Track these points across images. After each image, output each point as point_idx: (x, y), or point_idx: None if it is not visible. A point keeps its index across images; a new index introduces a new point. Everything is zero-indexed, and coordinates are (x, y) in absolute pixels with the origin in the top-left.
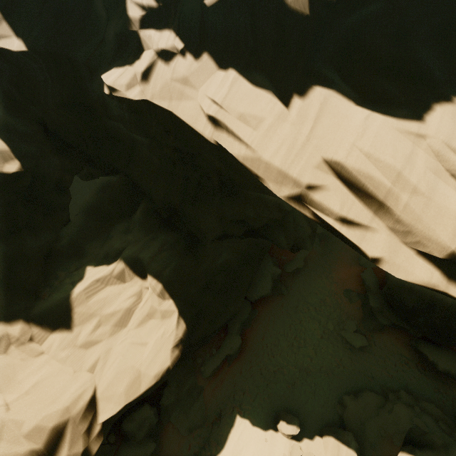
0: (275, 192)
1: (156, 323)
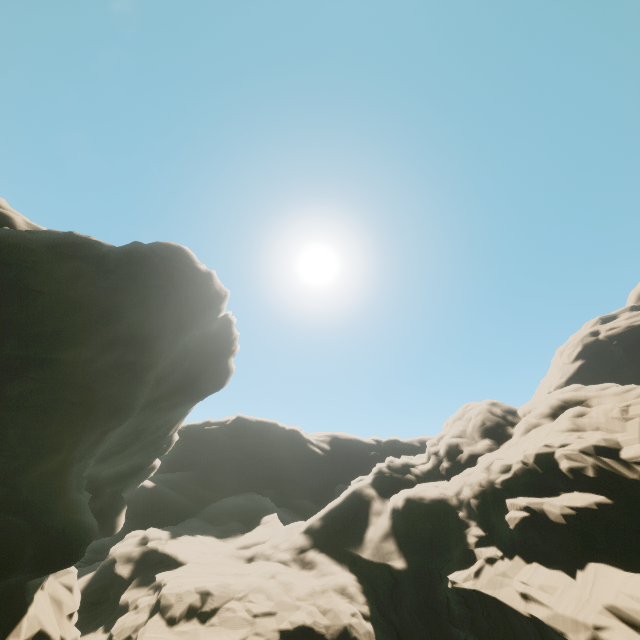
0: None
1: None
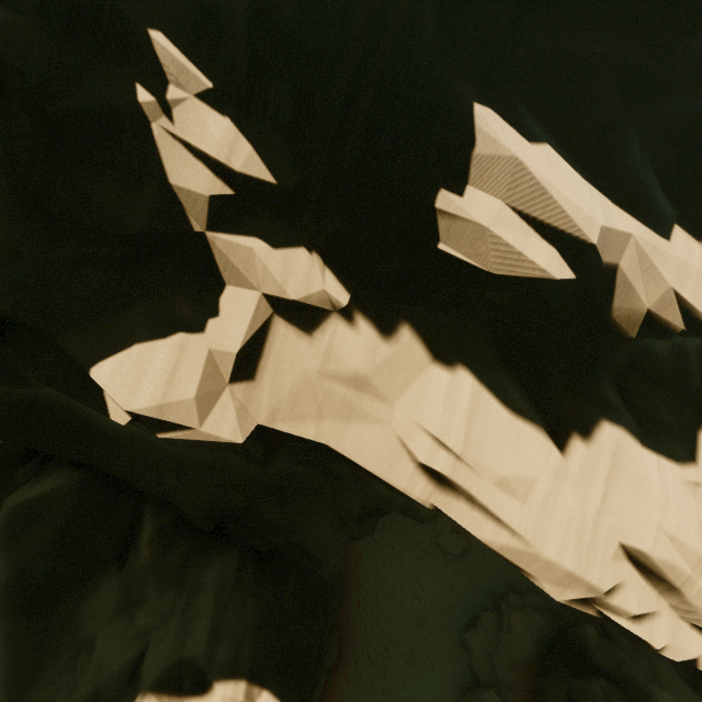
0: (553, 596)
1: None
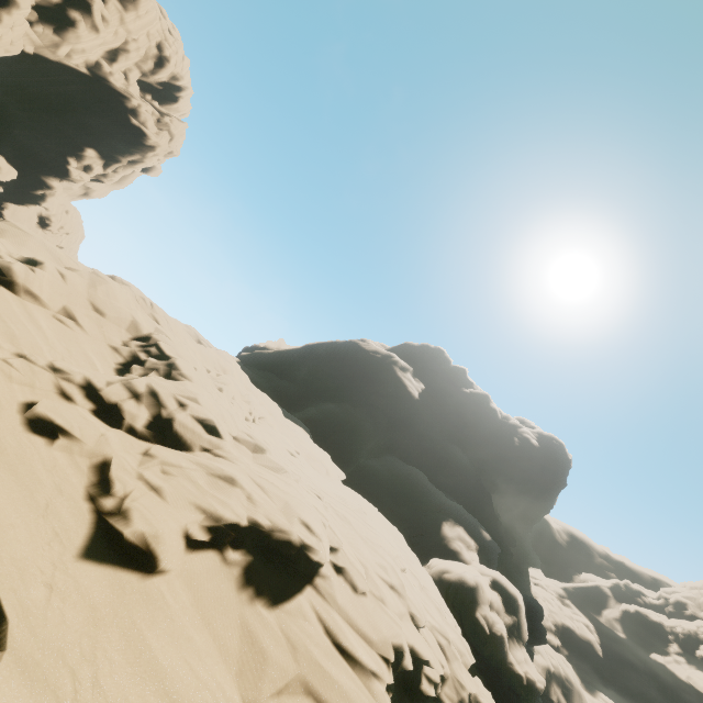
0: (700, 689)
1: None
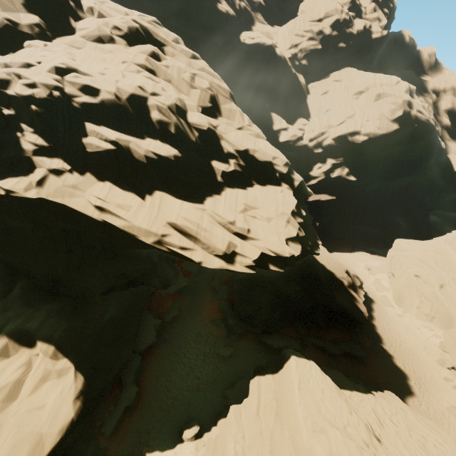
0: (146, 241)
1: (52, 384)
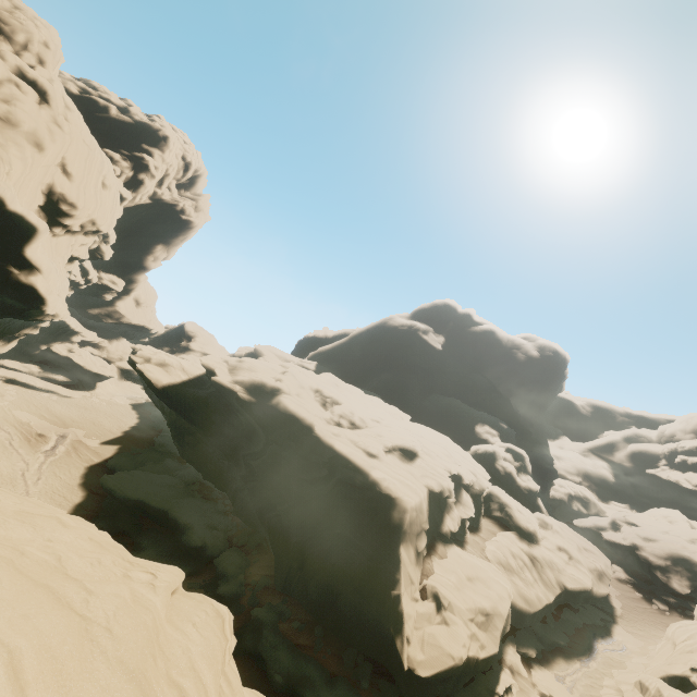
0: (672, 481)
1: None
